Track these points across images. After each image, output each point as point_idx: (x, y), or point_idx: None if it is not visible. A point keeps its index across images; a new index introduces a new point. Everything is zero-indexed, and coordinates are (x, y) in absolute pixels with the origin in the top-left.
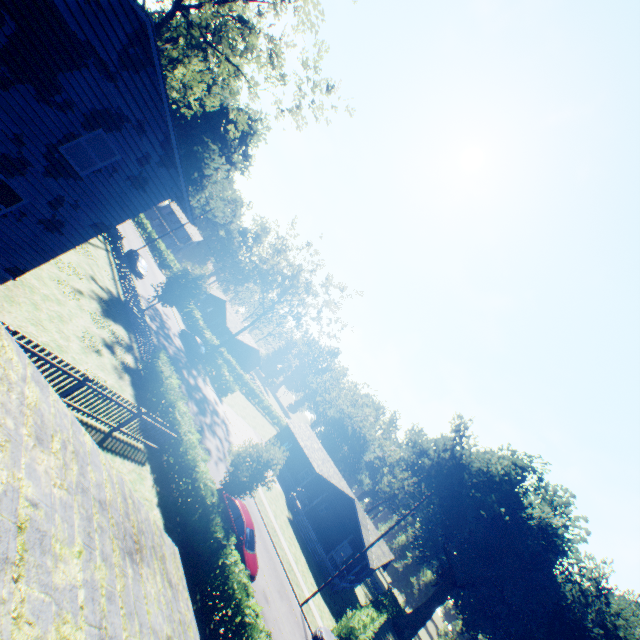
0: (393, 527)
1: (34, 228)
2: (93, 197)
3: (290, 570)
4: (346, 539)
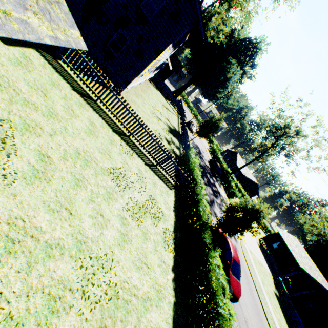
0: None
1: (132, 57)
2: (154, 33)
3: (273, 326)
4: None
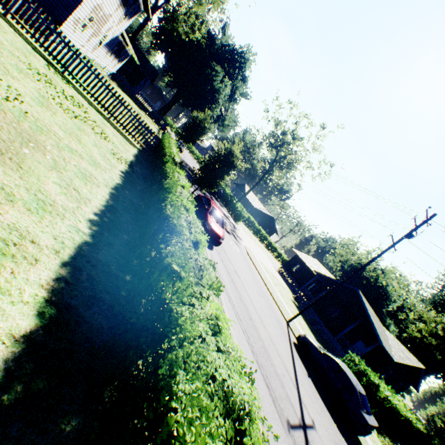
0: (385, 251)
1: None
2: None
3: (280, 304)
4: (353, 324)
